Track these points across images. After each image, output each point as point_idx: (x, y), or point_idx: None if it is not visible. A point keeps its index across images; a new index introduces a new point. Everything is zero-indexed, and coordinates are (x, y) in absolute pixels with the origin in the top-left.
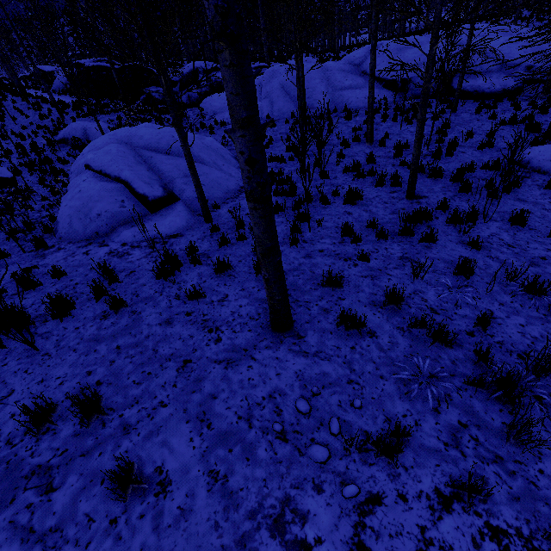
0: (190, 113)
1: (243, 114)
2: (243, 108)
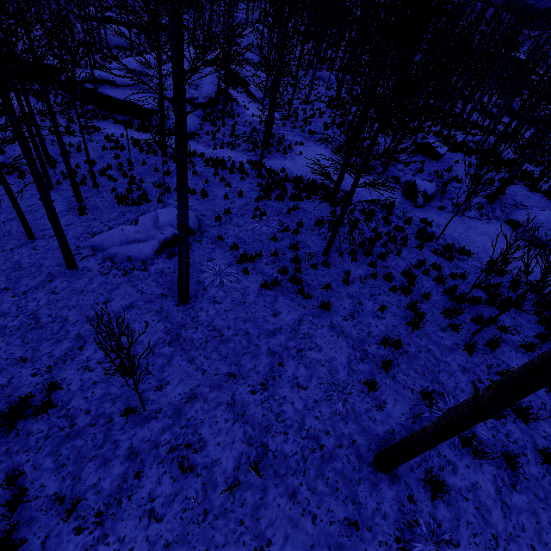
0: None
1: None
2: None
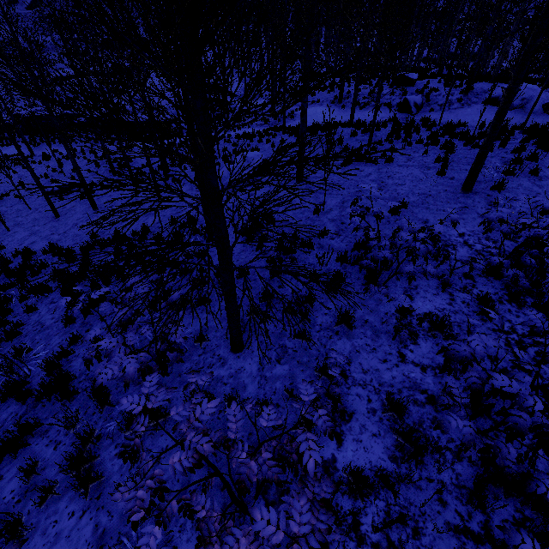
0: None
1: None
2: None
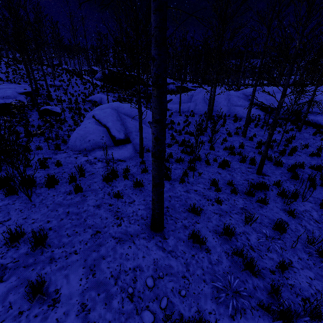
0: None
1: (157, 117)
2: (158, 115)
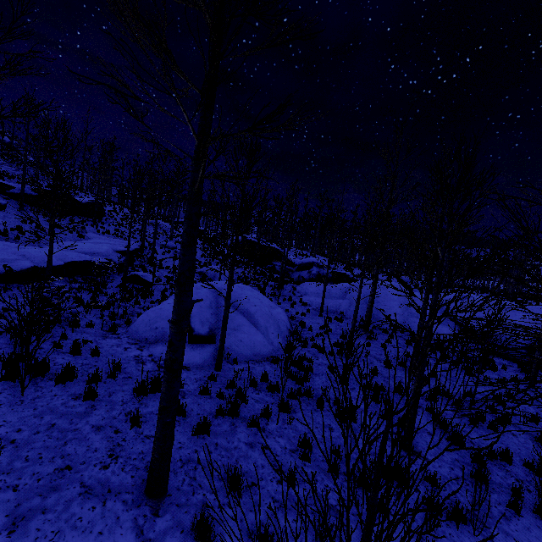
0: (289, 287)
1: (174, 317)
2: (175, 314)
